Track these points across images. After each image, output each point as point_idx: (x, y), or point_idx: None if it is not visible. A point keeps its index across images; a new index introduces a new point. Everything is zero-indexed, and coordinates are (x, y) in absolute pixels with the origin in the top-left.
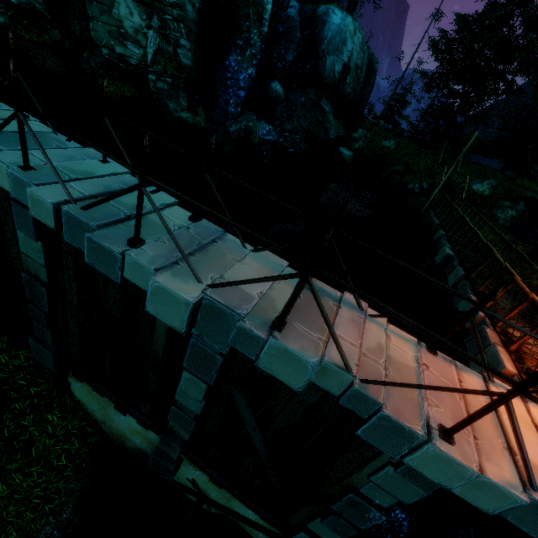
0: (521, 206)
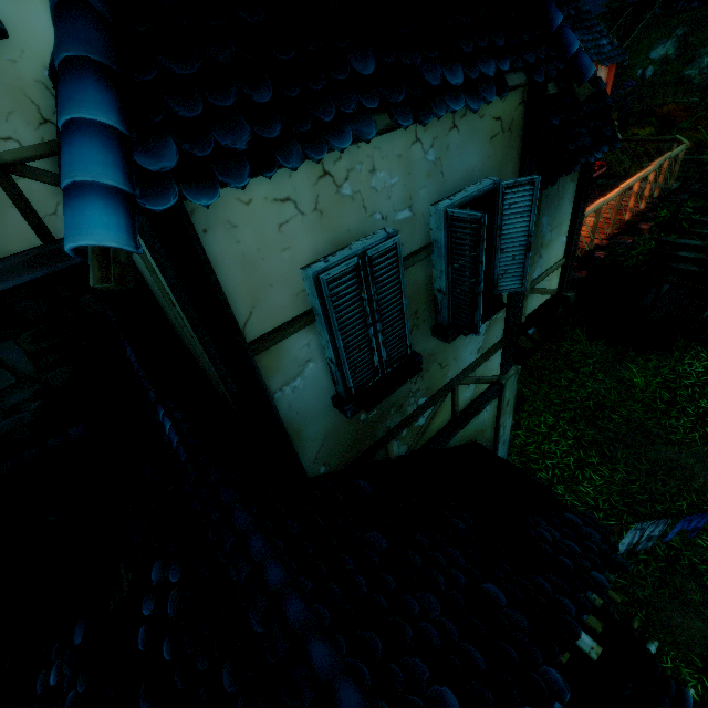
0: None
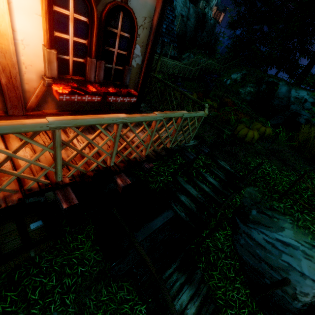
0: (263, 87)
